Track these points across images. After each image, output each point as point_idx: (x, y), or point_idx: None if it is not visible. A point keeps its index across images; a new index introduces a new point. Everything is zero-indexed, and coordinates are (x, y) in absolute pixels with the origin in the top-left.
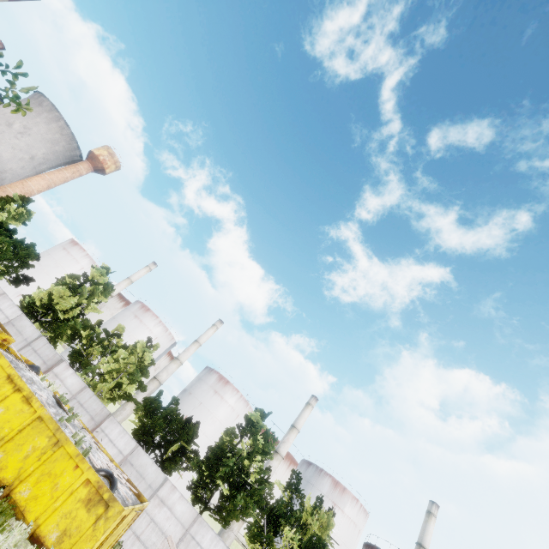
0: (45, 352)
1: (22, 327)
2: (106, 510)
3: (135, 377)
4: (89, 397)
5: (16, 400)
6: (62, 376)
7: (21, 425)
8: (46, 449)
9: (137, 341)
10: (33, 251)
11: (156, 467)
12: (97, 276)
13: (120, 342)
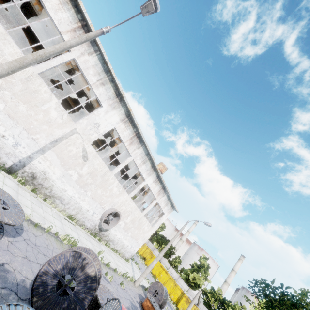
0: None
1: (192, 295)
2: None
3: None
4: None
5: None
6: None
7: None
8: None
9: (235, 304)
10: (174, 247)
11: None
12: (203, 262)
13: (221, 296)
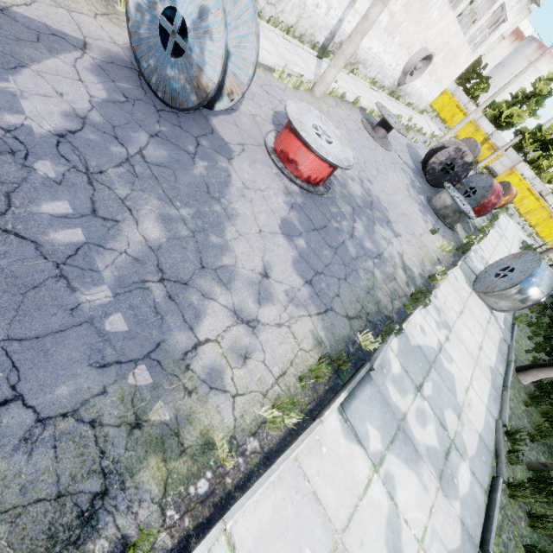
0: (511, 155)
1: (497, 139)
2: None
3: None
4: (538, 183)
5: (532, 198)
6: (521, 170)
7: (535, 208)
8: (546, 218)
9: None
10: (485, 64)
11: None
12: (541, 87)
13: (548, 136)
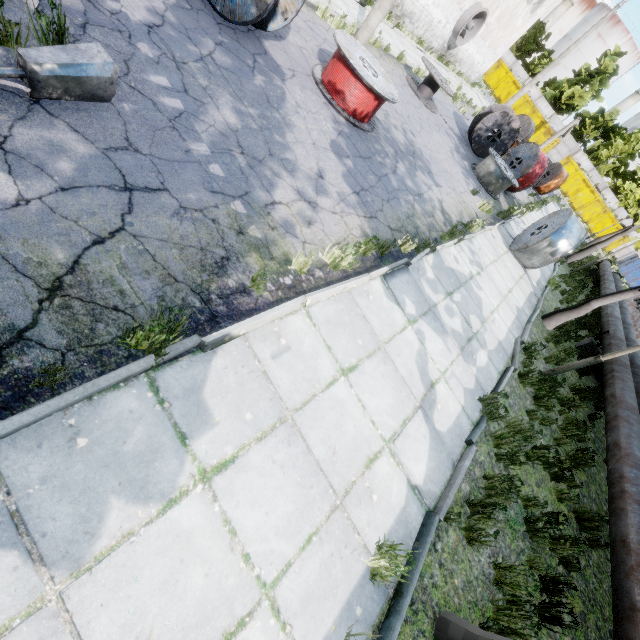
0: (569, 144)
1: (555, 124)
2: (623, 239)
3: (624, 160)
4: (595, 175)
5: (587, 191)
6: (579, 160)
7: (590, 202)
8: (600, 213)
9: (633, 133)
10: (548, 34)
11: (630, 219)
12: (607, 63)
13: (610, 123)
